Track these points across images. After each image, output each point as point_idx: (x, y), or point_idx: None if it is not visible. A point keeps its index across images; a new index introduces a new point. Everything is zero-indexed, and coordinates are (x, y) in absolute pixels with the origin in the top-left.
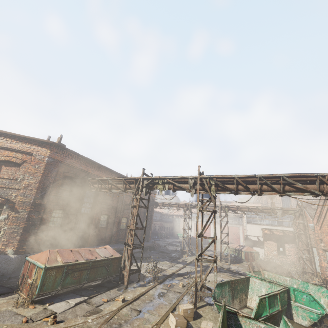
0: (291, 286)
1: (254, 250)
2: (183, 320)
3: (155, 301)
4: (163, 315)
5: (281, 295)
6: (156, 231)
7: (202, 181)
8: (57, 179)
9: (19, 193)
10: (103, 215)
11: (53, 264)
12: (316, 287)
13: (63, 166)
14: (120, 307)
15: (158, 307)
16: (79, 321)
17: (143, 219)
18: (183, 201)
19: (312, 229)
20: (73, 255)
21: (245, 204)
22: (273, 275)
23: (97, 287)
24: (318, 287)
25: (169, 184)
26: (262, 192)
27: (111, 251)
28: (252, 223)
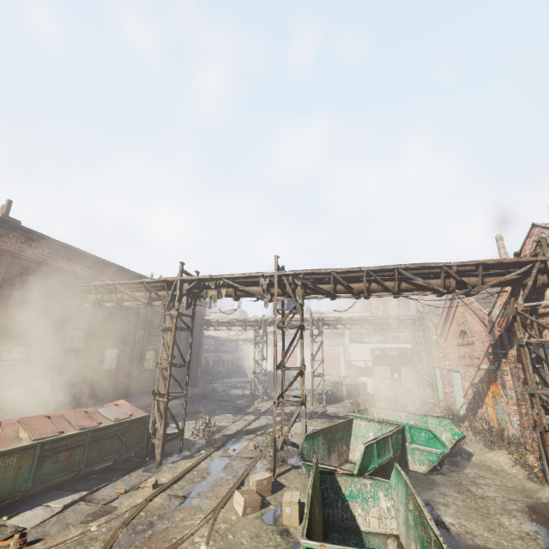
0: (407, 423)
1: (360, 382)
2: (255, 497)
3: (210, 477)
4: (223, 496)
5: (394, 437)
6: (209, 369)
7: (281, 281)
8: (6, 288)
9: None
10: (109, 349)
11: (11, 446)
12: (438, 420)
13: (19, 263)
14: (150, 497)
15: (215, 486)
16: (72, 533)
17: (185, 350)
18: (253, 316)
19: (435, 343)
20: (53, 425)
21: (347, 315)
22: (385, 412)
23: (104, 472)
24: (440, 419)
25: (228, 287)
26: (370, 293)
27: (129, 409)
28: (358, 342)
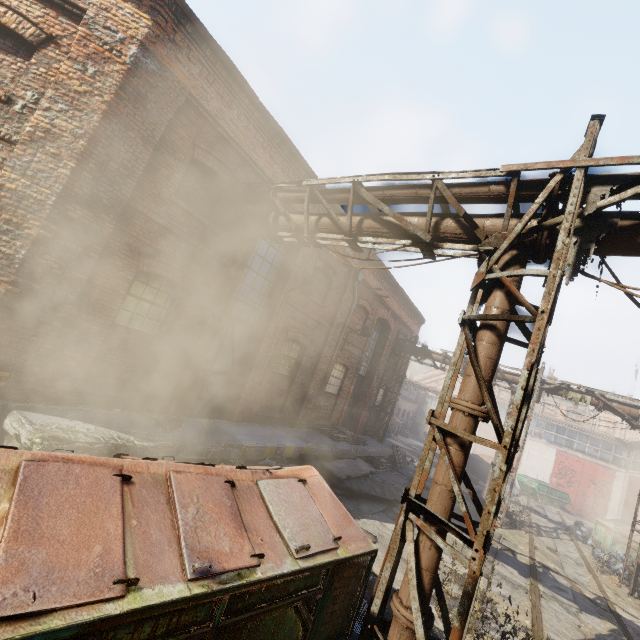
0: None
1: None
2: None
3: None
4: None
5: None
6: None
7: None
8: (165, 160)
9: (8, 156)
10: (289, 341)
11: None
12: None
13: (196, 122)
14: None
15: None
16: None
17: (379, 381)
18: None
19: None
20: (119, 526)
21: None
22: None
23: None
24: None
25: None
26: None
27: (330, 511)
28: None
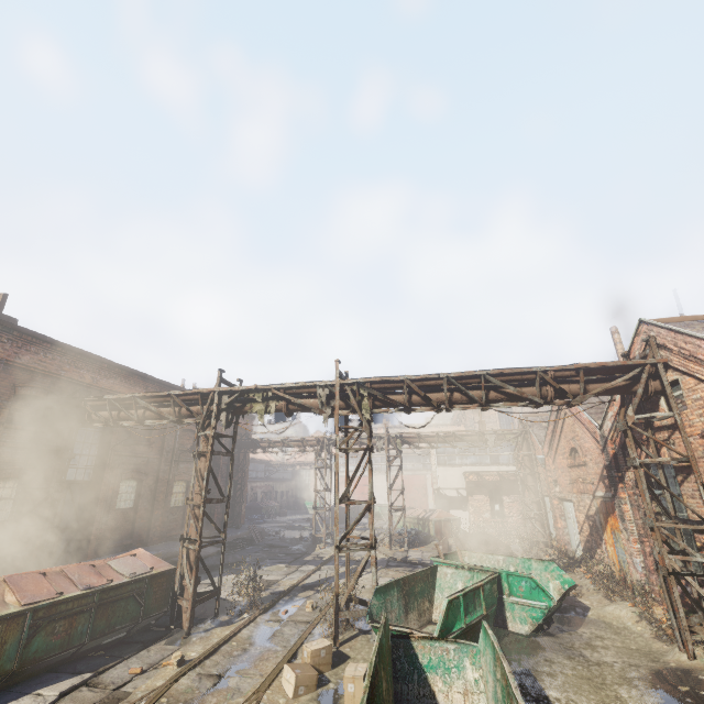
0: (504, 570)
1: (451, 516)
2: (310, 672)
3: (254, 649)
4: (270, 673)
5: (487, 588)
6: (258, 504)
7: (344, 391)
8: None
9: None
10: (125, 481)
11: None
12: (543, 564)
13: (13, 372)
14: (174, 678)
15: (259, 660)
16: None
17: (225, 479)
18: (315, 433)
19: (542, 465)
20: (50, 584)
21: (436, 429)
22: (478, 556)
23: (115, 647)
24: (545, 563)
25: (278, 400)
26: (453, 405)
27: (150, 561)
28: (448, 465)
